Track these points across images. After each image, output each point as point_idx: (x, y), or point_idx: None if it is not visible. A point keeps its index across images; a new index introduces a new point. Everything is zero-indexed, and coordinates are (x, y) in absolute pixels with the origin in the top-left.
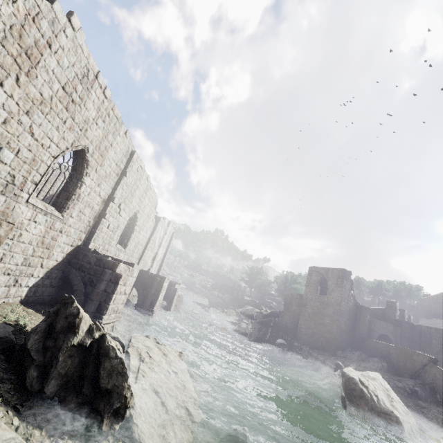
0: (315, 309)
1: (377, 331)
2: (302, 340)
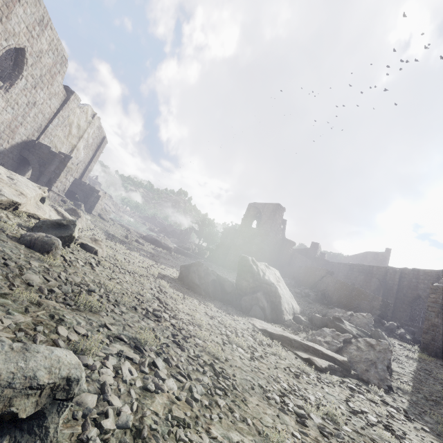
0: (246, 239)
1: (296, 264)
2: (229, 266)
